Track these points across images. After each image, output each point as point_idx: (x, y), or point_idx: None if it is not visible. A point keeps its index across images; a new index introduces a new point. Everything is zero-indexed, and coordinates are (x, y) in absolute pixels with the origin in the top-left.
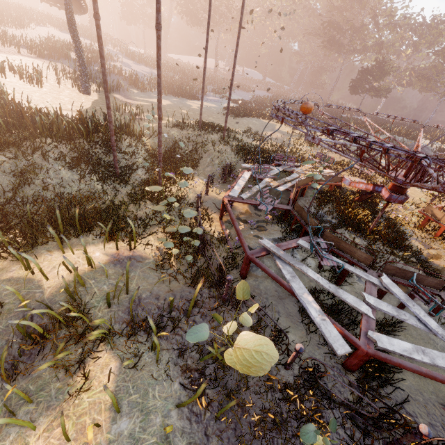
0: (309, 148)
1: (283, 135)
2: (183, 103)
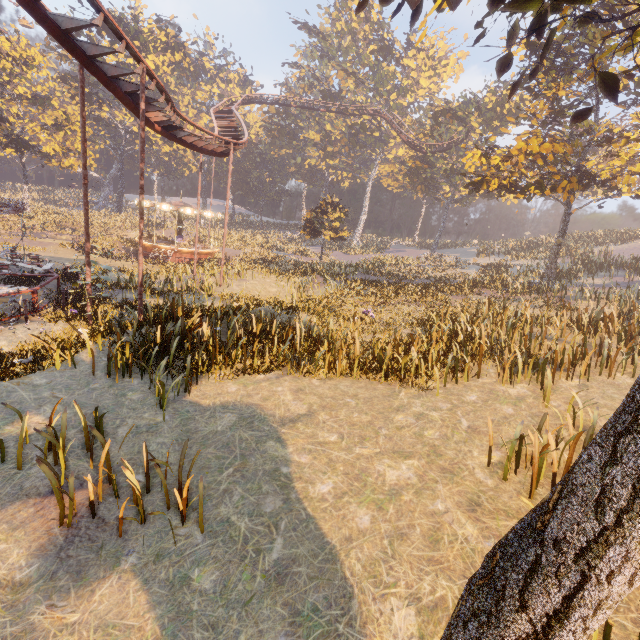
0: None
1: None
2: None
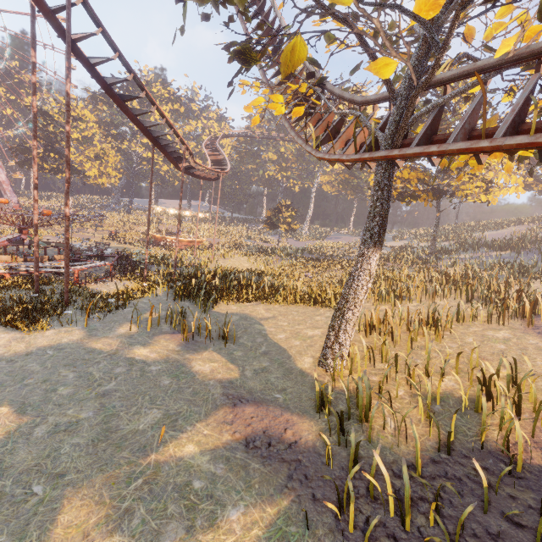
0: None
1: None
2: None
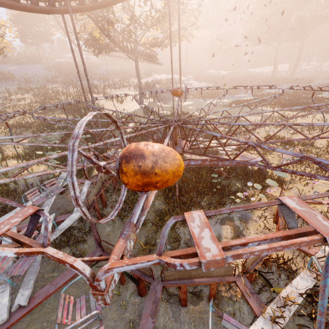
0: (275, 129)
1: (264, 118)
2: (200, 102)
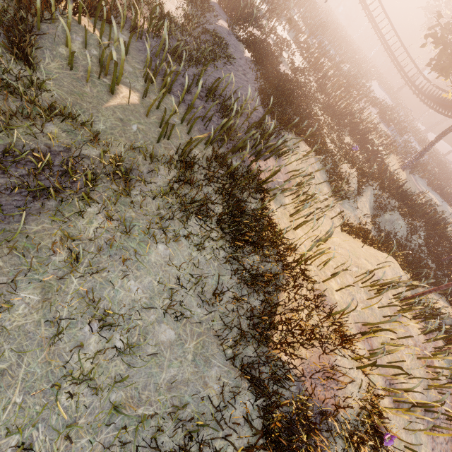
0: None
1: None
2: (446, 209)
